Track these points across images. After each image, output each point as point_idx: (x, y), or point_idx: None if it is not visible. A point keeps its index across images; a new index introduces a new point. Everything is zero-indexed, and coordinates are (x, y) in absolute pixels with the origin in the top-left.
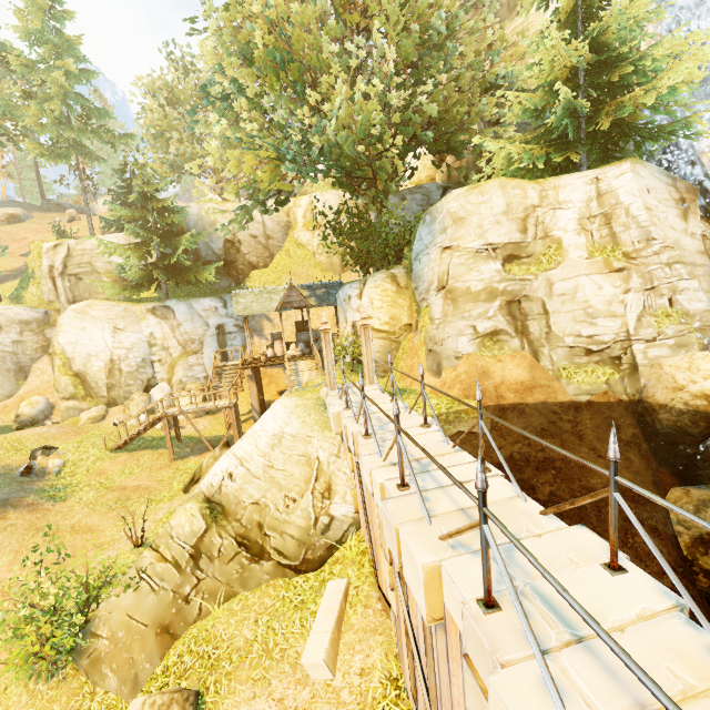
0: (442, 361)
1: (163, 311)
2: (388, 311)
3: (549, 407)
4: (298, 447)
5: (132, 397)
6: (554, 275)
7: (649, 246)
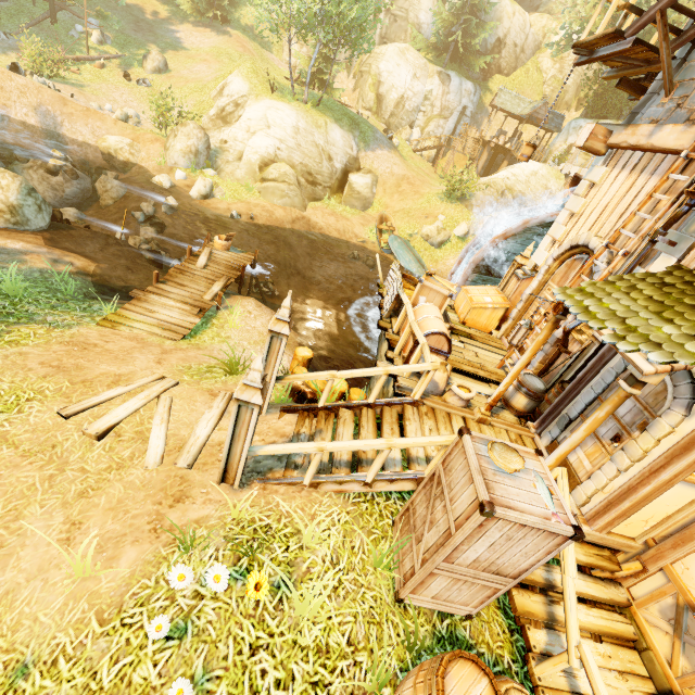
0: None
1: (444, 77)
2: None
3: None
4: (544, 180)
5: (407, 128)
6: None
7: None
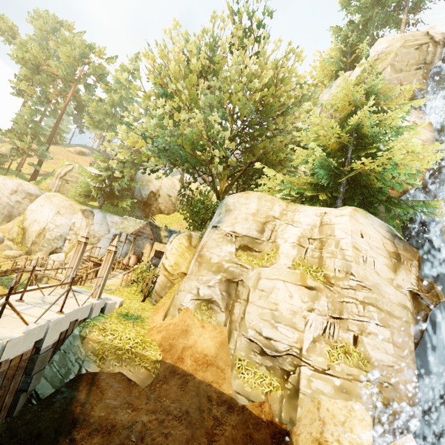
0: (171, 307)
1: (89, 213)
2: (176, 258)
3: (209, 392)
4: None
5: (36, 253)
6: (264, 272)
7: (346, 279)
